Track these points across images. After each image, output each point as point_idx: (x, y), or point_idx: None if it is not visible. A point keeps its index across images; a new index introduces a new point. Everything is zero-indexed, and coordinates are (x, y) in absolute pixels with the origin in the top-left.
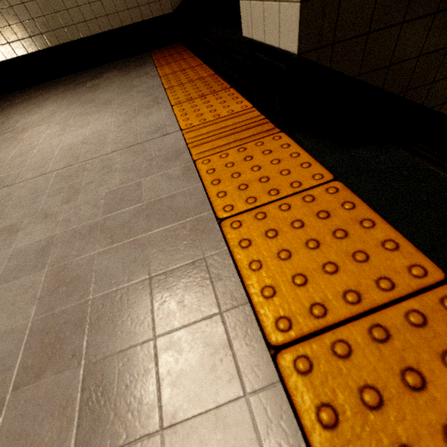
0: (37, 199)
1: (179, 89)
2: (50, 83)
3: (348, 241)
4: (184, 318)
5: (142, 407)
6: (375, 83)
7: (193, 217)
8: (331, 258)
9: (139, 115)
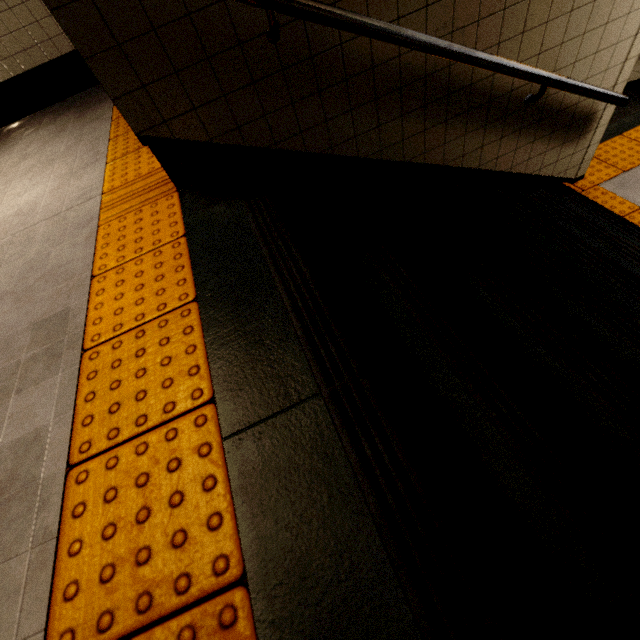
0: None
1: (122, 139)
2: None
3: (161, 283)
4: (44, 344)
5: (7, 389)
6: (234, 143)
7: (77, 277)
8: (144, 295)
9: (74, 177)
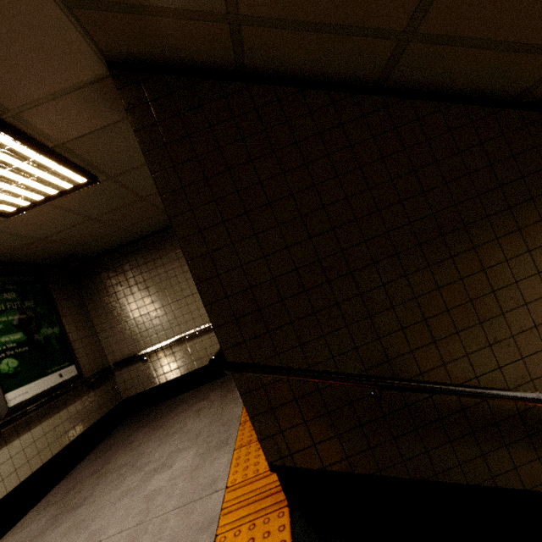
0: None
1: (248, 425)
2: (175, 400)
3: None
4: None
5: None
6: (343, 469)
7: None
8: None
9: (209, 459)
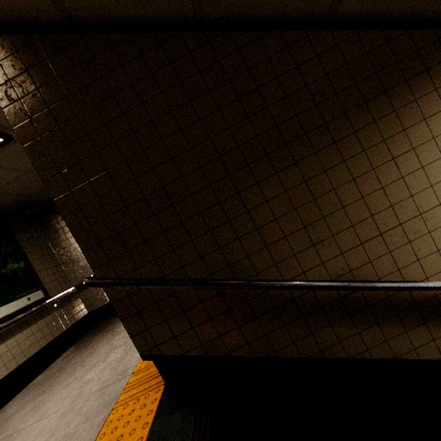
0: (38, 437)
1: None
2: None
3: None
4: None
5: None
6: (200, 354)
7: None
8: None
9: (131, 353)
